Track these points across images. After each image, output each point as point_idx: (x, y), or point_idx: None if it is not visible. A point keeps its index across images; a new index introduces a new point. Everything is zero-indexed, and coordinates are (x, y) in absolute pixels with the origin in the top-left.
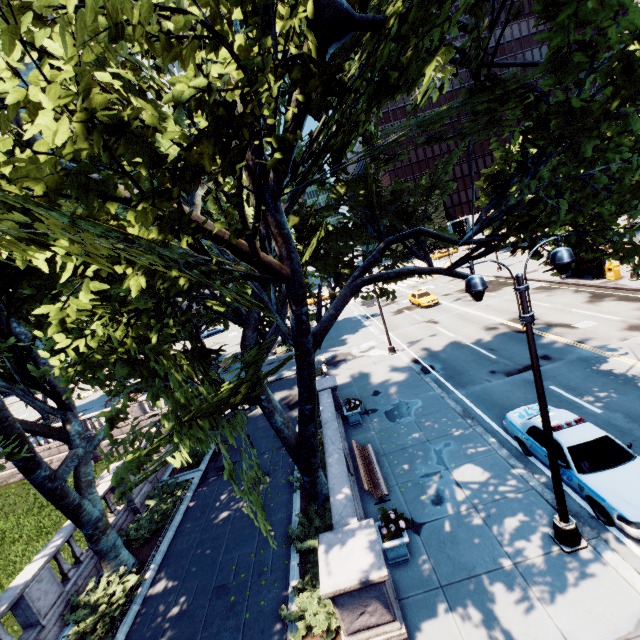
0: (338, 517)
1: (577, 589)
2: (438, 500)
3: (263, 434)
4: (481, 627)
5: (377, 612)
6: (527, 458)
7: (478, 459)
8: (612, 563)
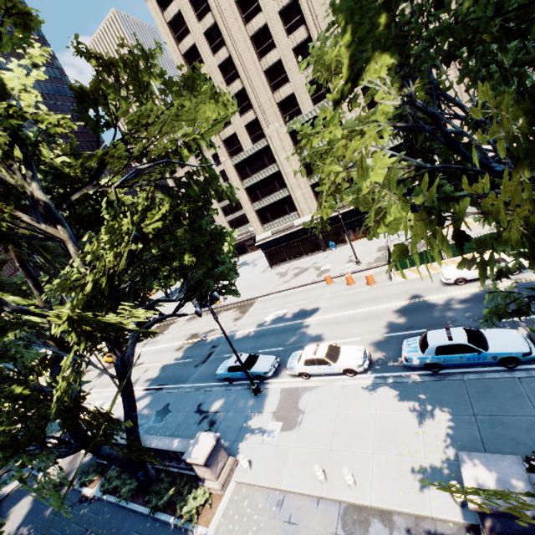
0: (183, 448)
1: (267, 400)
2: (213, 423)
3: (43, 529)
4: (252, 434)
5: (222, 458)
6: (232, 384)
7: (216, 398)
8: (270, 387)
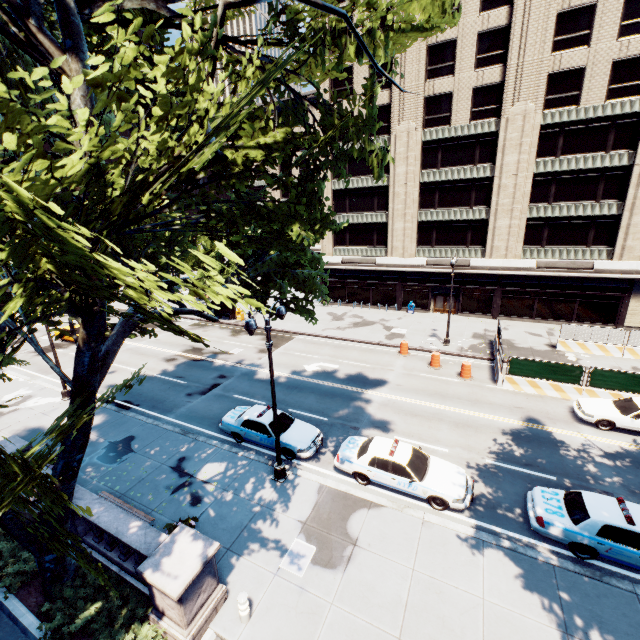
0: (146, 545)
1: (294, 496)
2: (197, 500)
3: None
4: (262, 549)
5: (209, 586)
6: (241, 444)
7: (212, 459)
8: (301, 475)
